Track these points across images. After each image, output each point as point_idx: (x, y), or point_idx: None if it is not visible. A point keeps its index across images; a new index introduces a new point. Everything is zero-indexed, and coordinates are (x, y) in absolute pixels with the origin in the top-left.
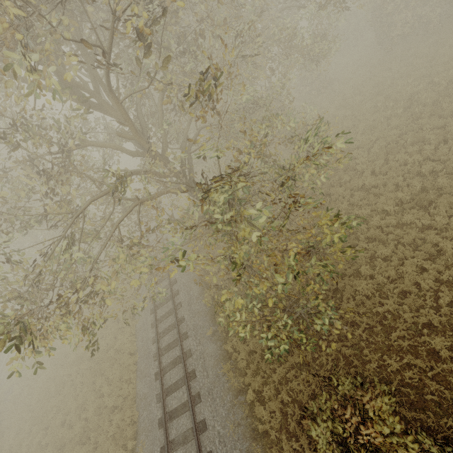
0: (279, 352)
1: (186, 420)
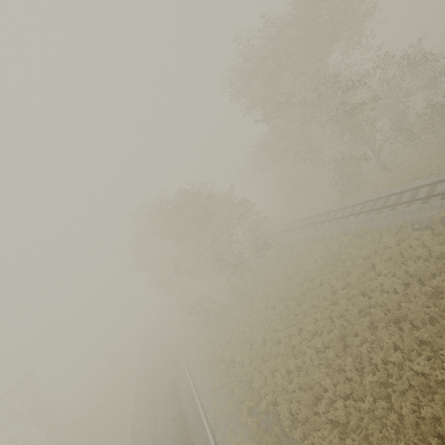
0: None
1: (441, 187)
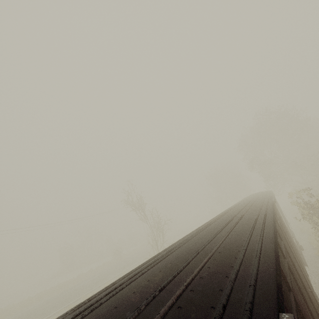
0: None
1: None
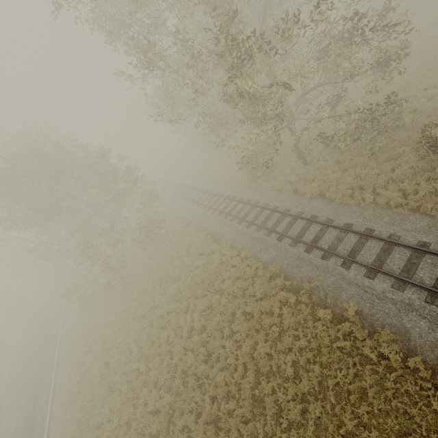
0: (372, 173)
1: (330, 234)
